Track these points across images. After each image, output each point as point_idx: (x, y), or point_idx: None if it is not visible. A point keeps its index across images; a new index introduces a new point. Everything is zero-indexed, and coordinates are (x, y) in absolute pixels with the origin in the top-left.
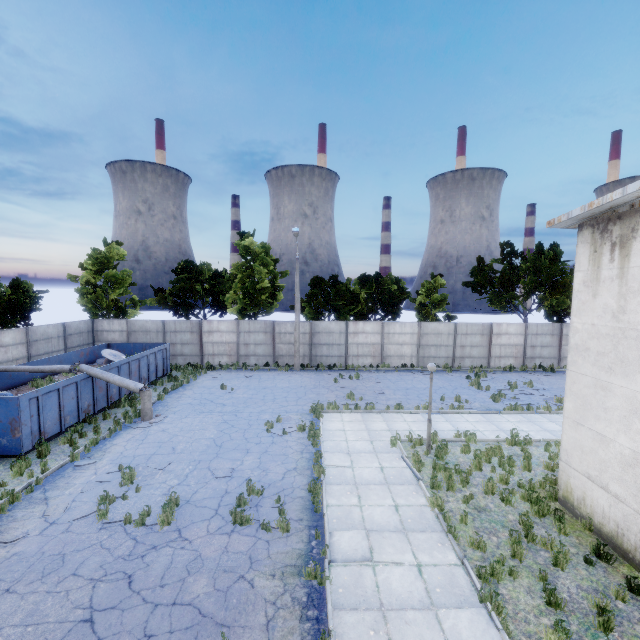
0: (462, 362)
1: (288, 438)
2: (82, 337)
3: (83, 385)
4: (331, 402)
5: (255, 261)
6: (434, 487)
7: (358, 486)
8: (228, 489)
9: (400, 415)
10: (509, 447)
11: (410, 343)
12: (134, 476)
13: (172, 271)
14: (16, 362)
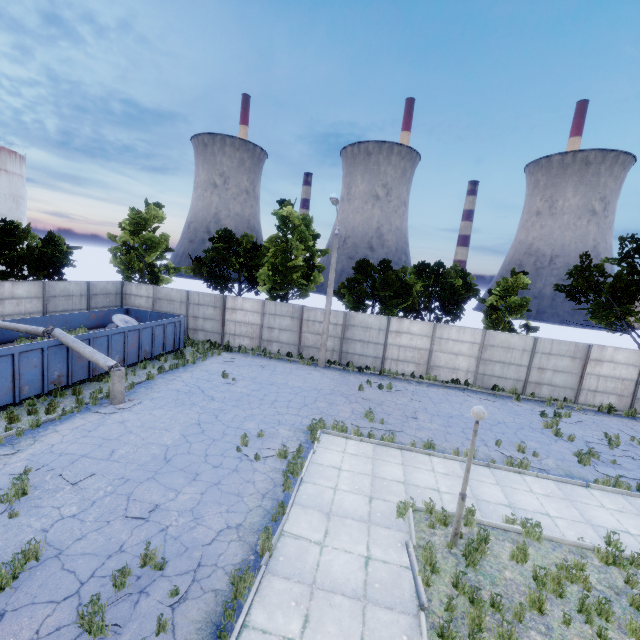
0: (537, 389)
1: (259, 466)
2: (109, 298)
3: (53, 352)
4: (342, 419)
5: (294, 235)
6: (444, 636)
7: (315, 591)
8: (126, 543)
9: (428, 458)
10: (601, 566)
11: (468, 354)
12: (27, 490)
13: (209, 239)
14: (29, 316)
